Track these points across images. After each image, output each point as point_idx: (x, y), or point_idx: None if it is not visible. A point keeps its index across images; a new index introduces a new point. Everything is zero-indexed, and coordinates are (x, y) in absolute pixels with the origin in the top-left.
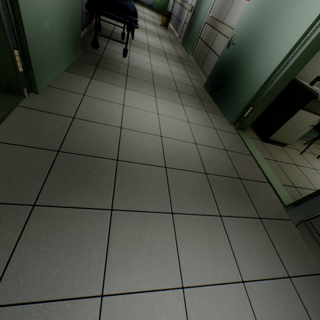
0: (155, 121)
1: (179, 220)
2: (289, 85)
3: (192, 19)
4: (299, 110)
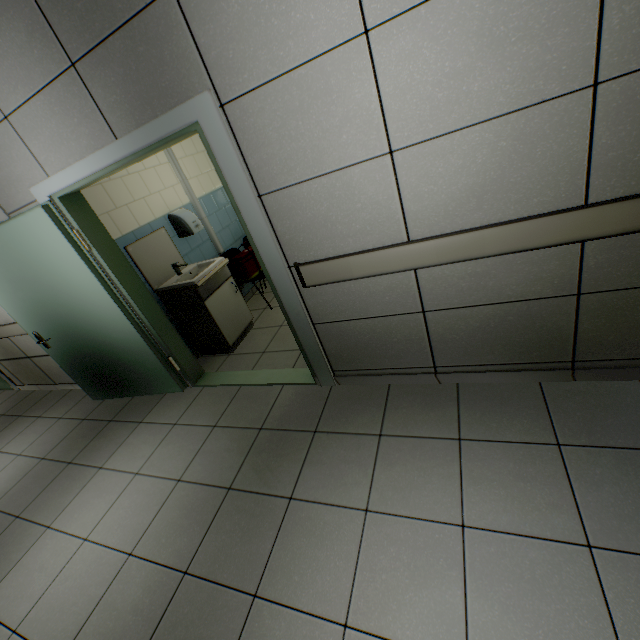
0: (96, 555)
1: (269, 586)
2: (166, 297)
3: None
4: (206, 303)
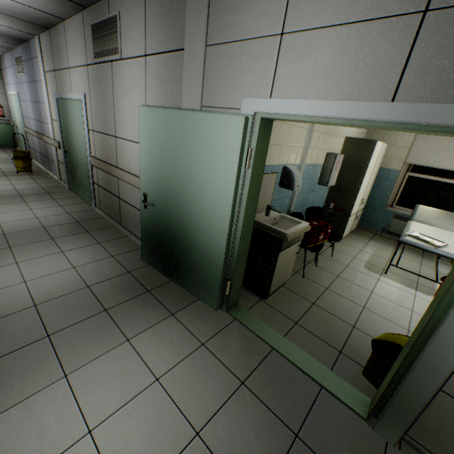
0: None
1: None
2: None
3: (68, 158)
4: (279, 254)
